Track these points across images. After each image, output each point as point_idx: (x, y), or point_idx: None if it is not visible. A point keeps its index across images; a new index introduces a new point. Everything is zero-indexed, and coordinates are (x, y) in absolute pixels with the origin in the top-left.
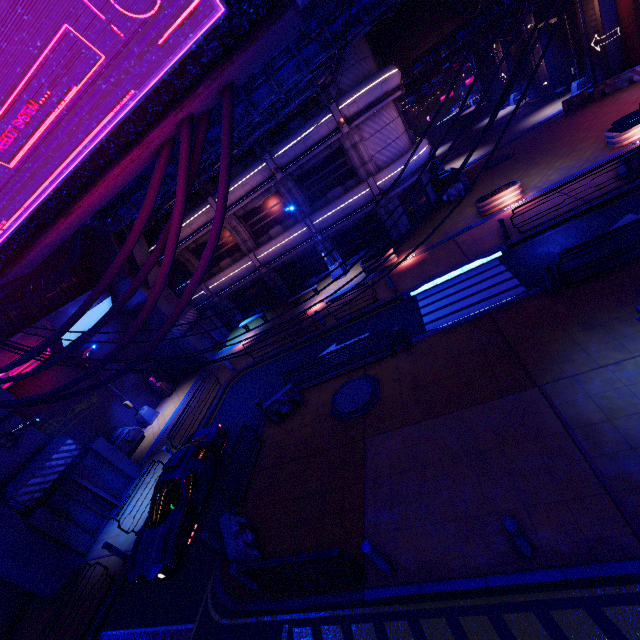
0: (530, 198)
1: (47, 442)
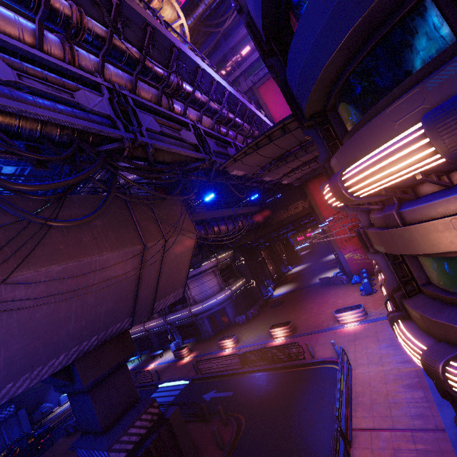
0: (233, 349)
1: (5, 403)
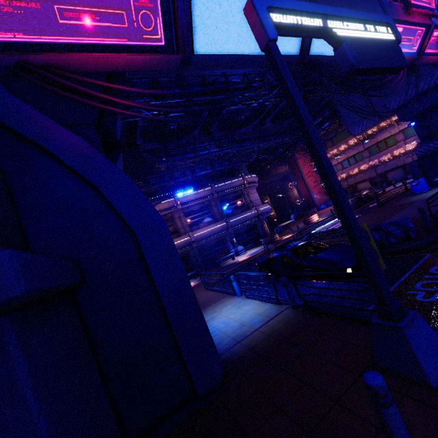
0: (324, 217)
1: None
